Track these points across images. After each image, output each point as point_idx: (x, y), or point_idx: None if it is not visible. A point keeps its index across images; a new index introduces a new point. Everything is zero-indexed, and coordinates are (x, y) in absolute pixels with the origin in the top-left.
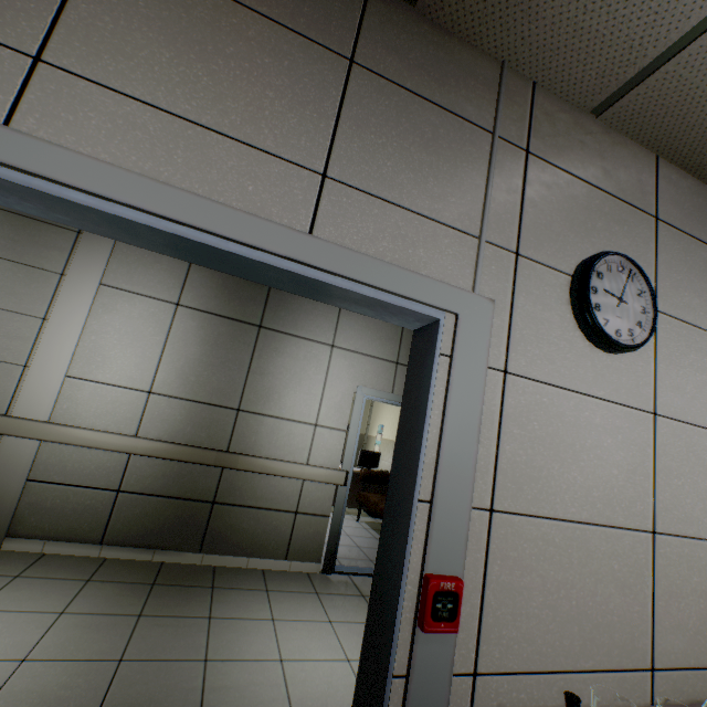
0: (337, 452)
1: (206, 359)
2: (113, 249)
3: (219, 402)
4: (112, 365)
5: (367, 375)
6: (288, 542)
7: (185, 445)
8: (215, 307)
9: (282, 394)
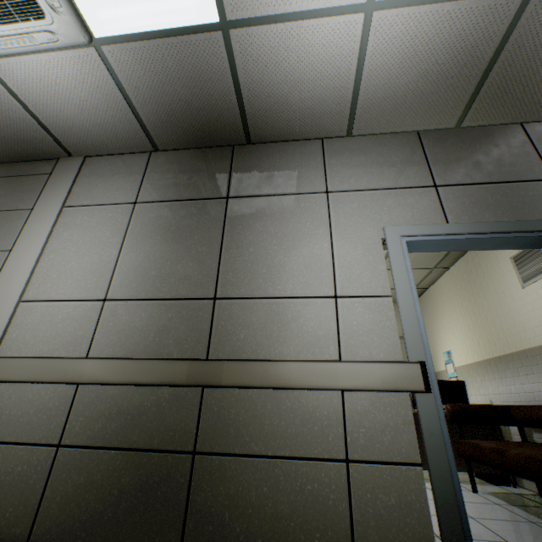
0: (387, 333)
1: (167, 248)
2: (77, 176)
3: (187, 294)
4: (66, 279)
5: (392, 212)
6: (349, 535)
7: (143, 359)
8: (174, 194)
9: (271, 266)
